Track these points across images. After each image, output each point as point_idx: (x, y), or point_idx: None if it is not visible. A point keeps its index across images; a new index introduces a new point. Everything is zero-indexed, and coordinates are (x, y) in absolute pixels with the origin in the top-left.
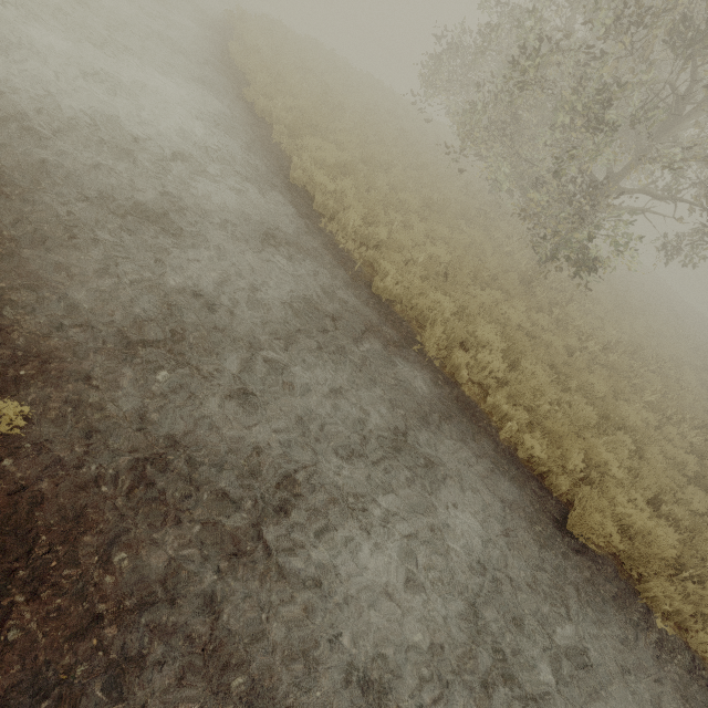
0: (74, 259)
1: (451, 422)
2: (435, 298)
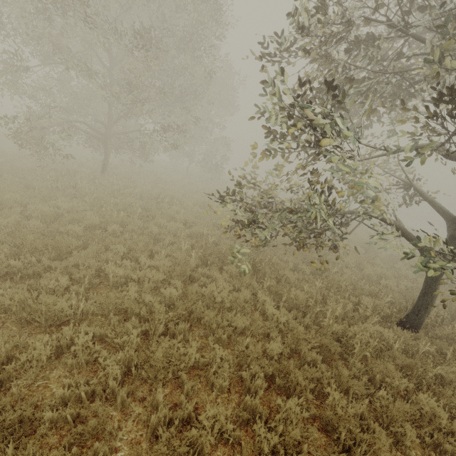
0: None
1: None
2: None
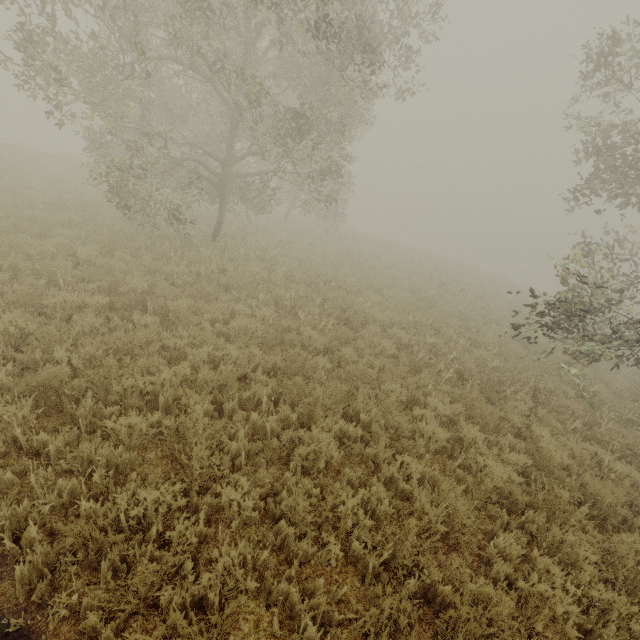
0: None
1: None
2: None
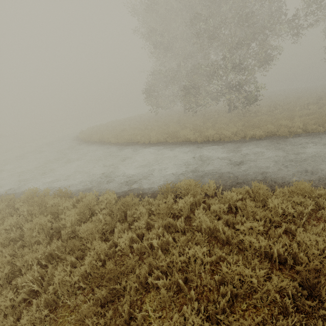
0: (269, 172)
1: (318, 137)
2: (266, 127)
